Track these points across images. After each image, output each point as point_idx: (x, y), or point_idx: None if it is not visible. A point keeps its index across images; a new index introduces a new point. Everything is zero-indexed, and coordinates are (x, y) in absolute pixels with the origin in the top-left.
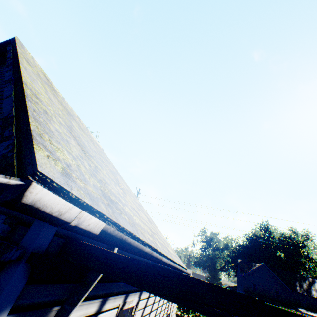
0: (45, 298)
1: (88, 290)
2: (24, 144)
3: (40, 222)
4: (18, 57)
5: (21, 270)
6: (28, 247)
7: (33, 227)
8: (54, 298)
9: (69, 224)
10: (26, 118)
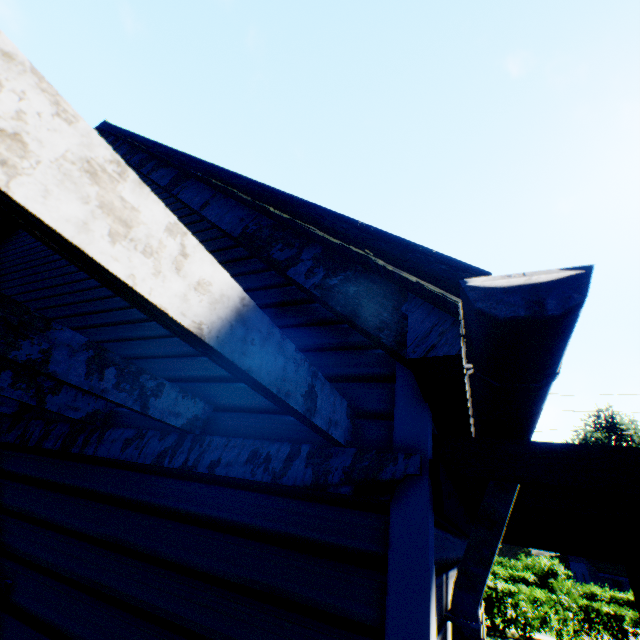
0: (438, 556)
1: (500, 534)
2: (387, 248)
3: (410, 404)
4: (158, 143)
5: (429, 493)
6: (420, 451)
7: (401, 415)
8: (441, 558)
9: (554, 376)
10: (327, 213)
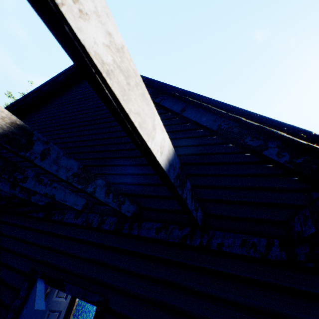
0: None
1: None
2: None
3: None
4: None
5: None
6: None
7: None
8: None
9: None
10: (285, 125)
